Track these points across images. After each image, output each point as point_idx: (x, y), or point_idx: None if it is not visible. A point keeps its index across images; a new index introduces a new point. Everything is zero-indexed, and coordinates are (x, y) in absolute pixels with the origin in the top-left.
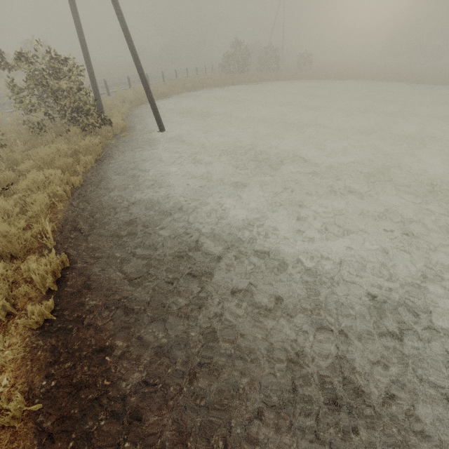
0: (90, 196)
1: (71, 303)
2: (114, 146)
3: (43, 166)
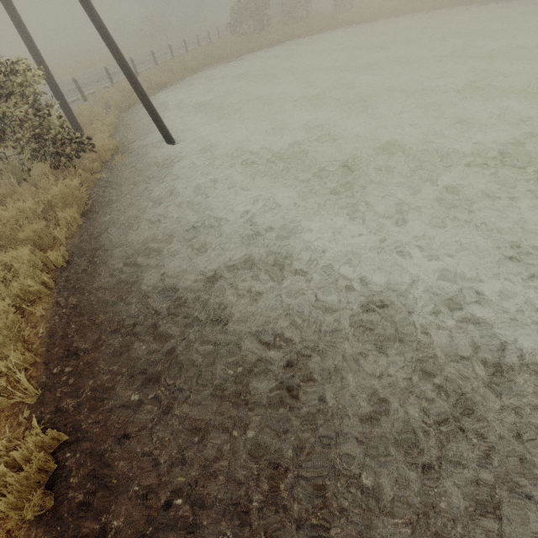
0: (84, 281)
1: (82, 531)
2: (105, 182)
3: (1, 244)
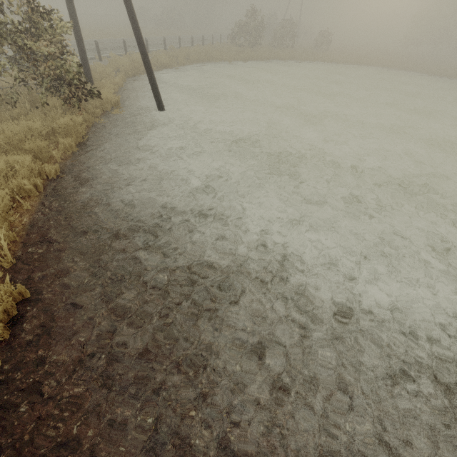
0: (68, 193)
1: (26, 359)
2: (102, 126)
3: (8, 149)
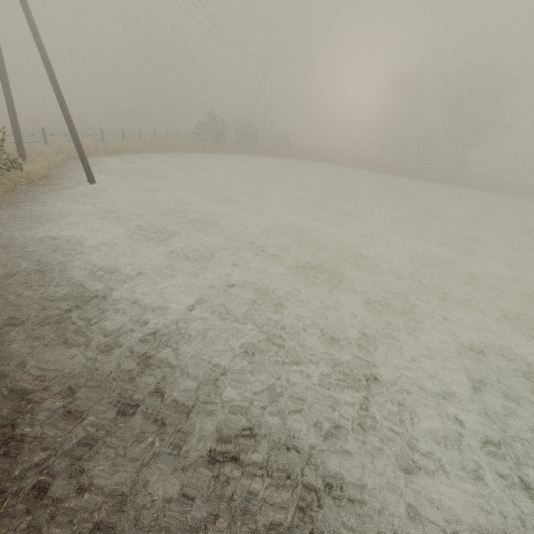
0: None
1: None
2: (23, 191)
3: None
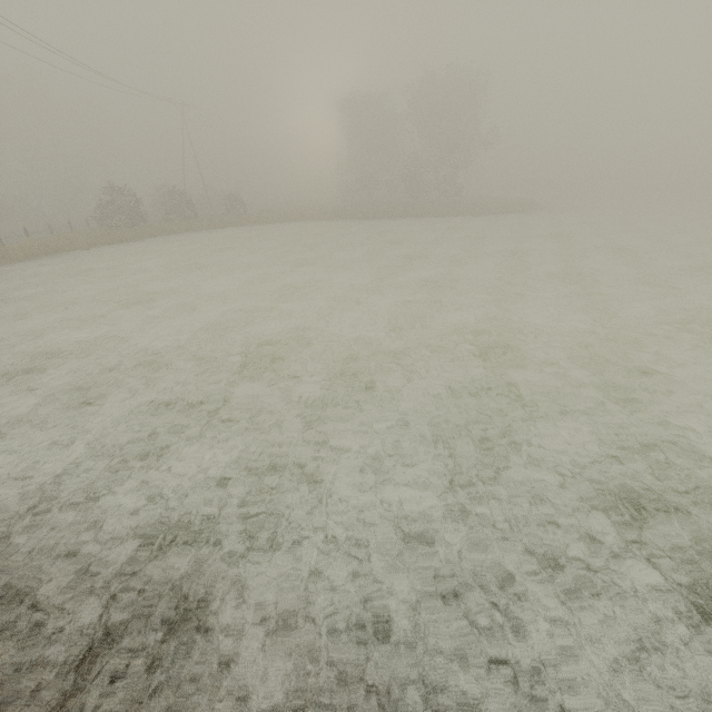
0: None
1: None
2: None
3: None
